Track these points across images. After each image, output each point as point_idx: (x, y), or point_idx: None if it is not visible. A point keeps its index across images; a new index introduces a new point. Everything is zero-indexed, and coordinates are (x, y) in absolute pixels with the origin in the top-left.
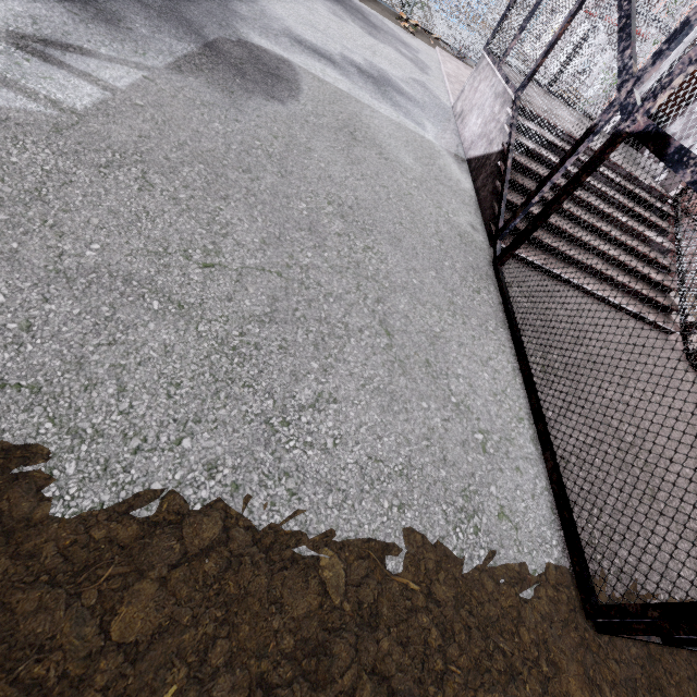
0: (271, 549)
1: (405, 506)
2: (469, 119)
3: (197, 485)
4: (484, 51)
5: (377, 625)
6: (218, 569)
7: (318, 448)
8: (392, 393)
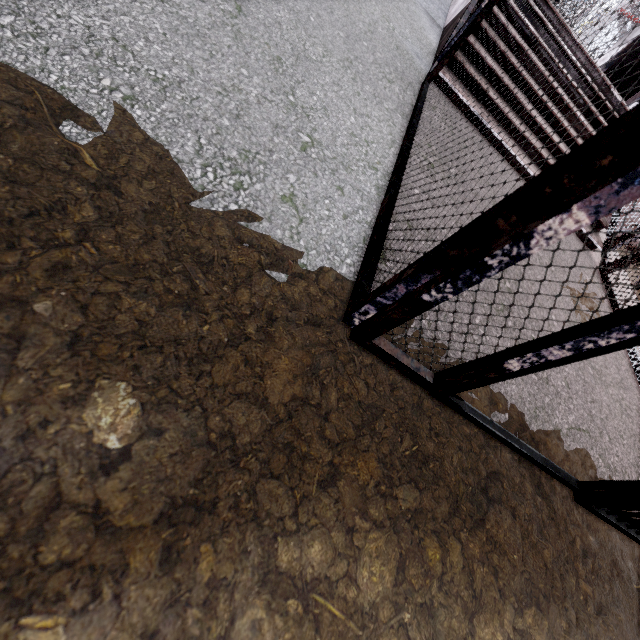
0: None
1: (138, 103)
2: None
3: None
4: None
5: None
6: None
7: None
8: (202, 34)
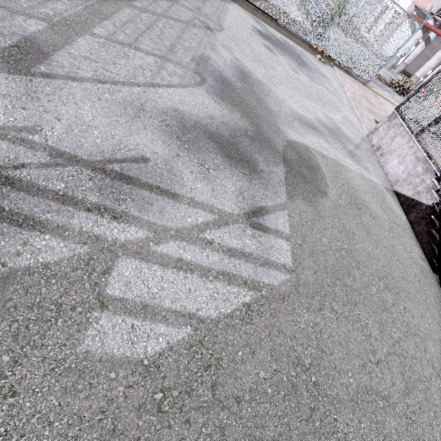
0: None
1: None
2: (390, 159)
3: None
4: (396, 112)
5: None
6: None
7: None
8: None
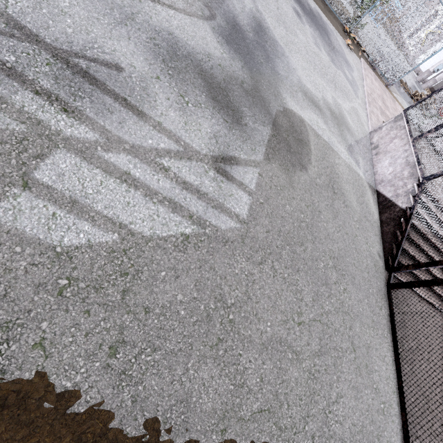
0: None
1: None
2: (383, 159)
3: None
4: (403, 114)
5: None
6: None
7: (338, 422)
8: (357, 387)
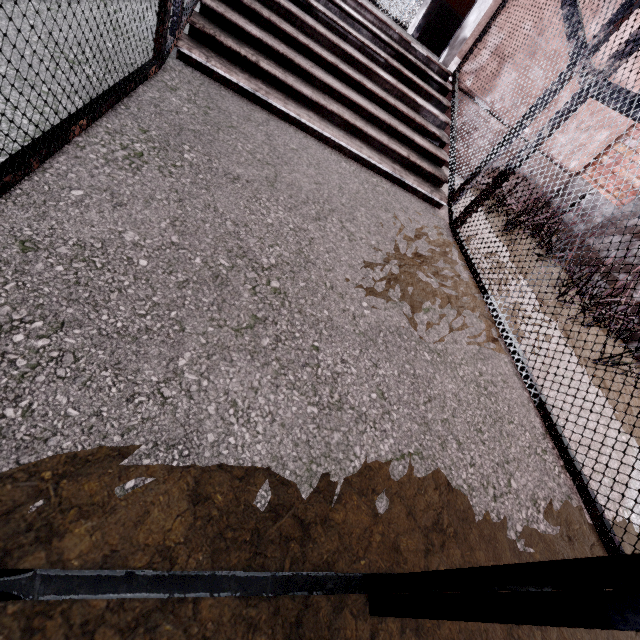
0: None
1: None
2: None
3: None
4: None
5: None
6: None
7: None
8: None
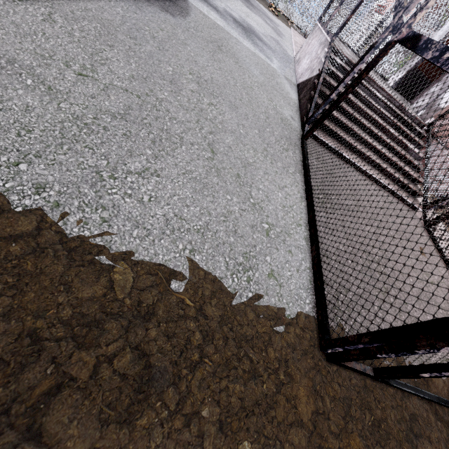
0: (74, 251)
1: (196, 251)
2: (303, 61)
3: (23, 195)
4: (317, 21)
5: (149, 319)
6: (22, 252)
7: (135, 199)
8: (205, 184)
